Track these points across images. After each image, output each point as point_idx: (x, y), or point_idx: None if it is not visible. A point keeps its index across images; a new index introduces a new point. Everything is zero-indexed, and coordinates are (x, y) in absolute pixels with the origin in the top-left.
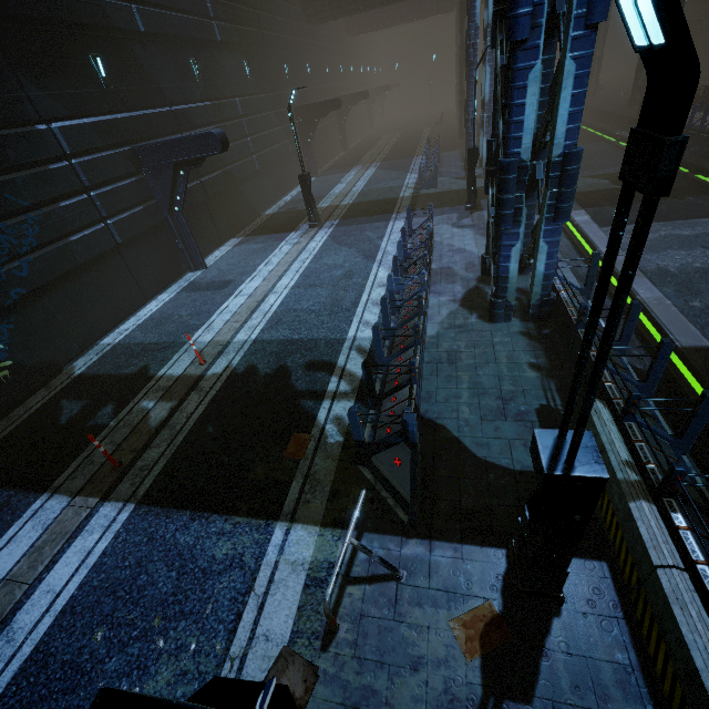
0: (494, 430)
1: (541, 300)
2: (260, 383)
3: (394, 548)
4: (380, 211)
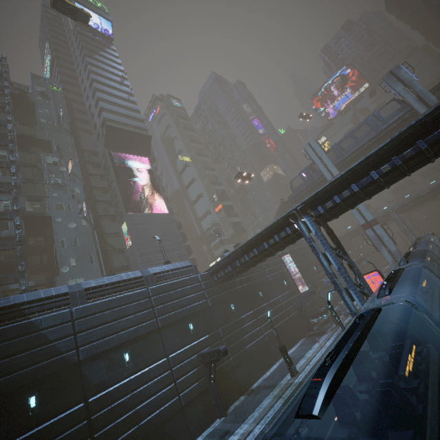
0: None
1: None
2: None
3: None
4: None
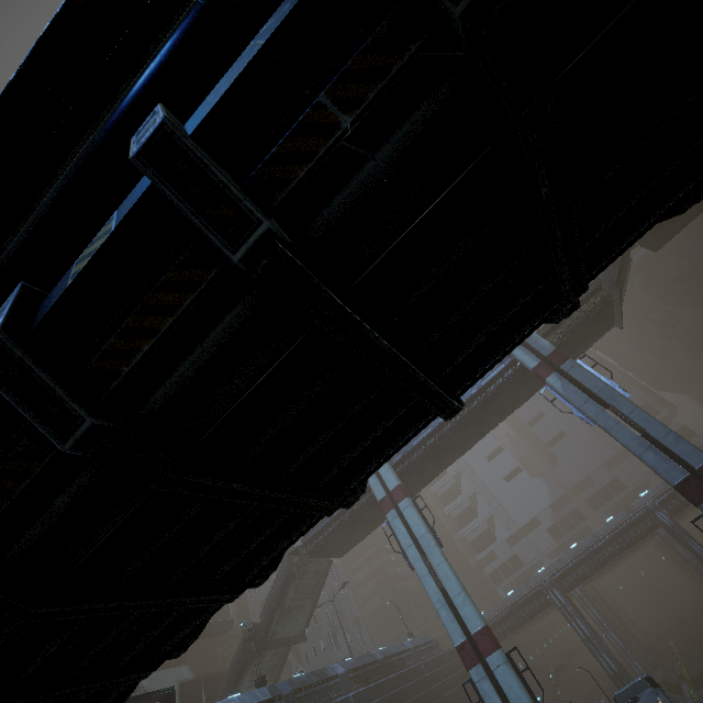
0: None
1: None
2: None
3: None
4: None
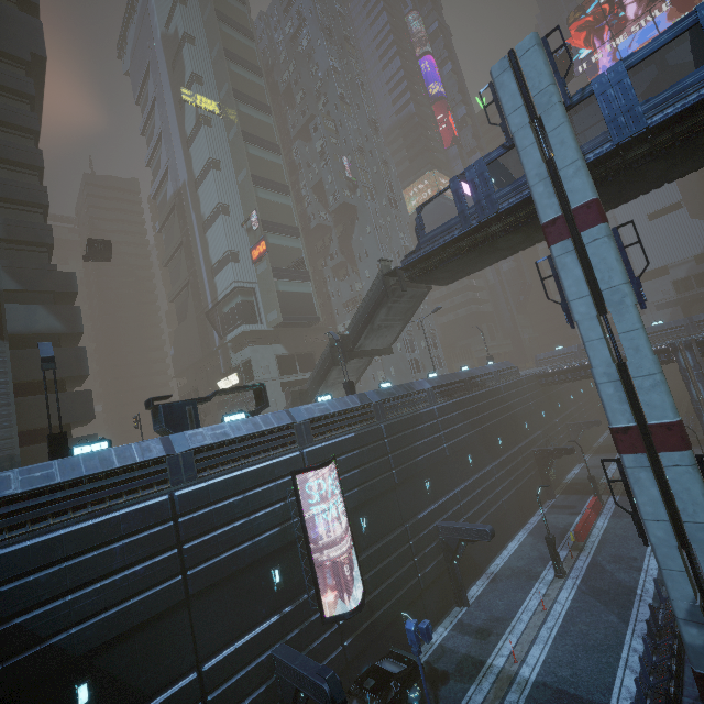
0: None
1: None
2: None
3: None
4: None
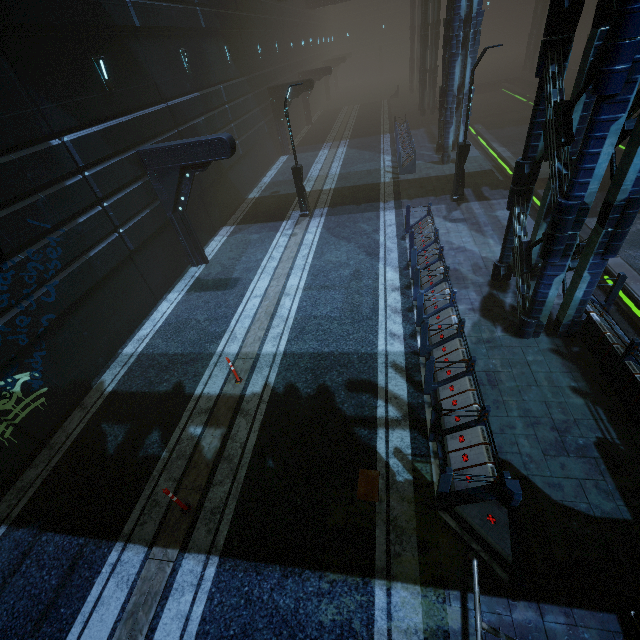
0: (561, 468)
1: (572, 321)
2: (306, 407)
3: (504, 613)
4: (366, 198)
